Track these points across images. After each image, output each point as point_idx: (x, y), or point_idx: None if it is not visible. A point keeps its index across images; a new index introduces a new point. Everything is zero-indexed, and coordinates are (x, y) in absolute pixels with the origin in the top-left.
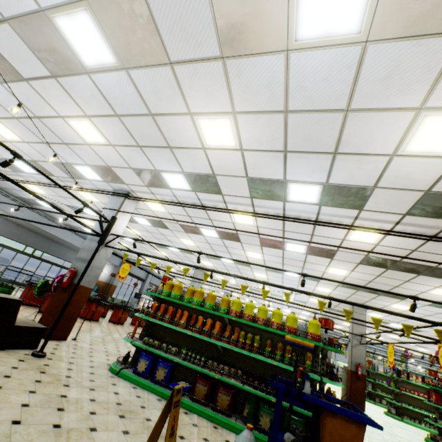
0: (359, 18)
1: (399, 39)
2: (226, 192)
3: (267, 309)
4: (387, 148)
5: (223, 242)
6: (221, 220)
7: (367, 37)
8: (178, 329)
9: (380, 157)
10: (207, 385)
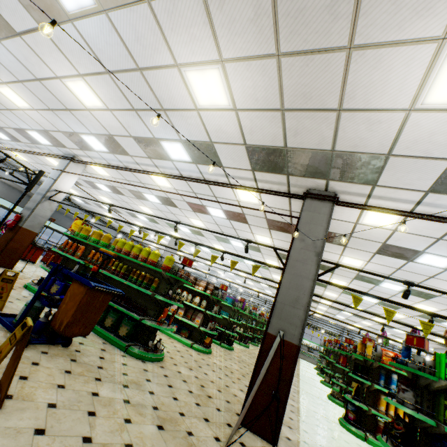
0: None
1: (120, 8)
2: (131, 153)
3: (141, 247)
4: (188, 103)
5: (168, 209)
6: (149, 184)
7: (102, 7)
8: (73, 258)
9: (191, 112)
10: None
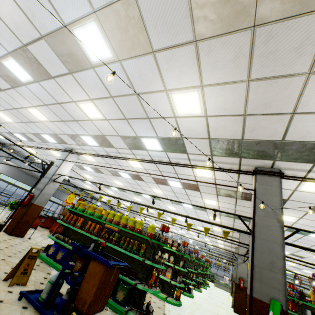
0: (109, 51)
1: (131, 58)
2: (116, 146)
3: (127, 217)
4: (169, 113)
5: (136, 182)
6: (125, 165)
7: (118, 59)
8: (74, 228)
9: (170, 118)
10: (82, 263)
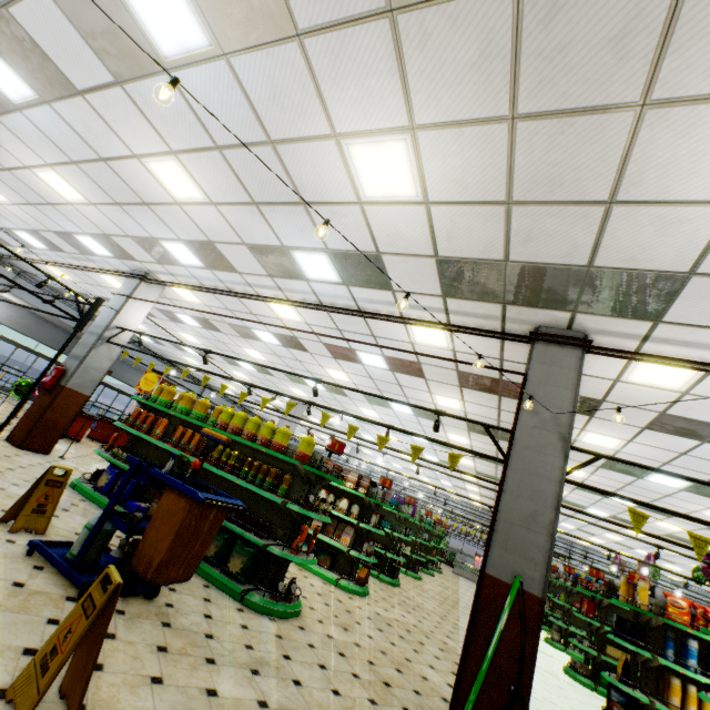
0: (199, 29)
1: (250, 50)
2: (240, 268)
3: (259, 421)
4: (346, 193)
5: (291, 353)
6: (265, 315)
7: (221, 50)
8: (149, 439)
9: (350, 206)
10: None
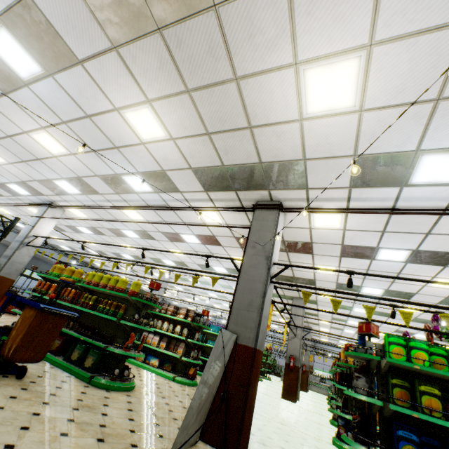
0: (35, 63)
1: (61, 71)
2: (100, 191)
3: (110, 276)
4: (134, 138)
5: (148, 242)
6: (124, 219)
7: (48, 72)
8: (44, 296)
9: (139, 146)
10: None
